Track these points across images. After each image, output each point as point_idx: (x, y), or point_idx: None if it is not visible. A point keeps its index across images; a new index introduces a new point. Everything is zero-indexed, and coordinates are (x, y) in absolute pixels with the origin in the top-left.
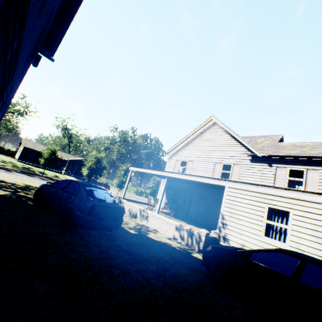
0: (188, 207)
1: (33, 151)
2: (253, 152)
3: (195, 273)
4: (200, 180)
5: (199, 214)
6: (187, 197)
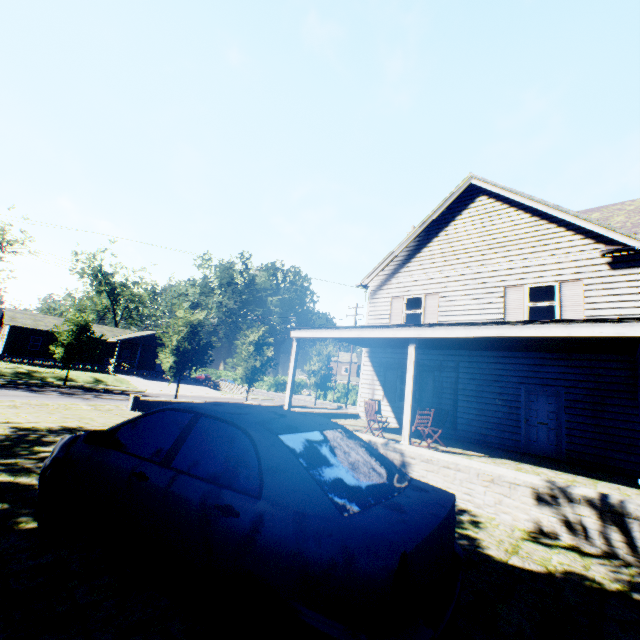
0: (454, 408)
1: (34, 333)
2: (614, 243)
3: None
4: (541, 334)
5: (490, 422)
6: (445, 383)
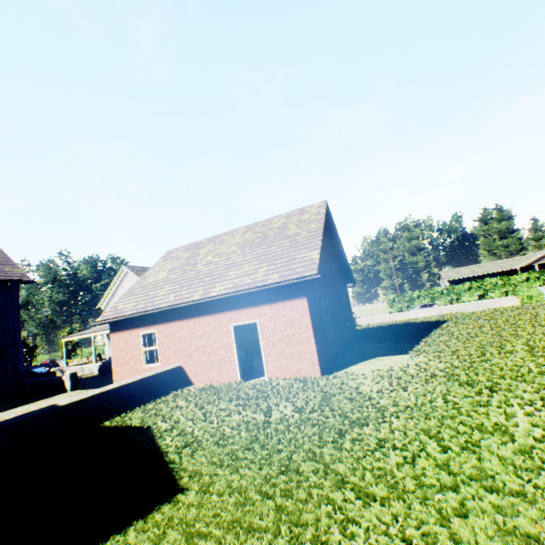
0: None
1: None
2: None
3: (95, 377)
4: None
5: None
6: None
